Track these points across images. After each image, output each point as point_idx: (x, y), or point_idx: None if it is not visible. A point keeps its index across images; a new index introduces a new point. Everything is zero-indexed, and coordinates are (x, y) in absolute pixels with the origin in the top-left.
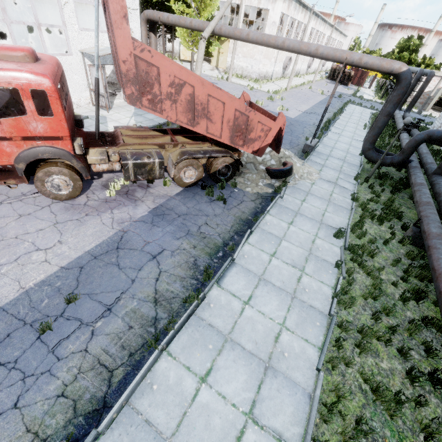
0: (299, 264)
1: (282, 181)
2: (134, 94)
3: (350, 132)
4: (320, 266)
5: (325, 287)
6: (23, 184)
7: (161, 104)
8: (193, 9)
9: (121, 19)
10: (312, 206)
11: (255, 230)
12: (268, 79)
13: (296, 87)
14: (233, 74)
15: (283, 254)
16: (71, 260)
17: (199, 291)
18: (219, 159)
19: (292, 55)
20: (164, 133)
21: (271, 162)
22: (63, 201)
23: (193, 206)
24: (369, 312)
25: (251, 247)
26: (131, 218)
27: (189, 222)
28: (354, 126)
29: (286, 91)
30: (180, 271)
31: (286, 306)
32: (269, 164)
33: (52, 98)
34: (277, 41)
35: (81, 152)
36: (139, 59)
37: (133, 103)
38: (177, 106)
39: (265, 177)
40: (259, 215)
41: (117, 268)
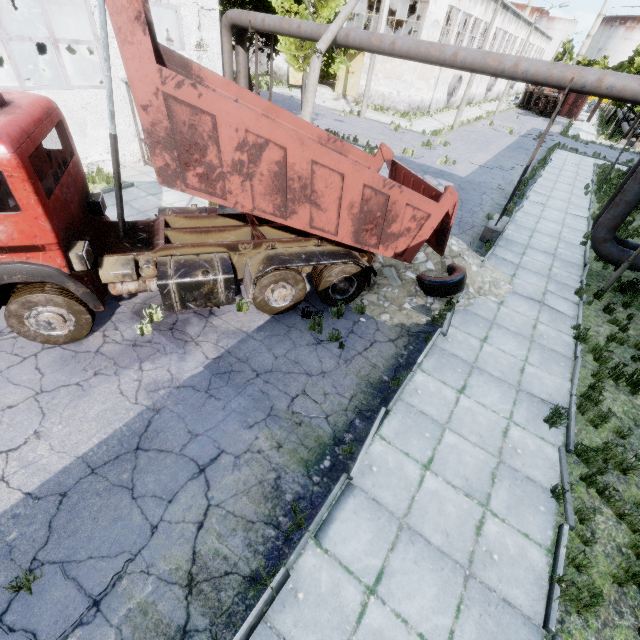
0: (478, 488)
1: (445, 299)
2: (169, 166)
3: (561, 200)
4: (521, 493)
5: (533, 549)
6: (3, 312)
7: (223, 182)
8: (306, 5)
9: (130, 24)
10: (501, 352)
11: (395, 406)
12: (424, 111)
13: (468, 123)
14: (369, 106)
15: (447, 464)
16: (48, 476)
17: (277, 568)
18: (335, 267)
19: (463, 72)
20: (241, 220)
21: (427, 266)
22: (61, 345)
23: (284, 354)
24: (631, 621)
25: (386, 446)
26: (172, 381)
27: (275, 388)
28: (568, 188)
29: (453, 130)
30: (246, 505)
31: (454, 600)
32: (423, 268)
33: (14, 180)
34: (443, 52)
35: (83, 267)
36: (175, 100)
37: (170, 183)
38: (254, 183)
39: (415, 293)
40: (402, 373)
41: (128, 498)
